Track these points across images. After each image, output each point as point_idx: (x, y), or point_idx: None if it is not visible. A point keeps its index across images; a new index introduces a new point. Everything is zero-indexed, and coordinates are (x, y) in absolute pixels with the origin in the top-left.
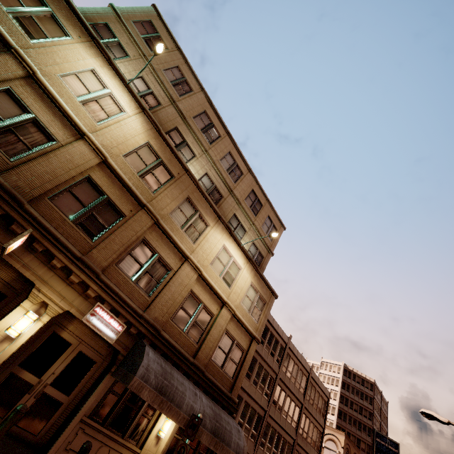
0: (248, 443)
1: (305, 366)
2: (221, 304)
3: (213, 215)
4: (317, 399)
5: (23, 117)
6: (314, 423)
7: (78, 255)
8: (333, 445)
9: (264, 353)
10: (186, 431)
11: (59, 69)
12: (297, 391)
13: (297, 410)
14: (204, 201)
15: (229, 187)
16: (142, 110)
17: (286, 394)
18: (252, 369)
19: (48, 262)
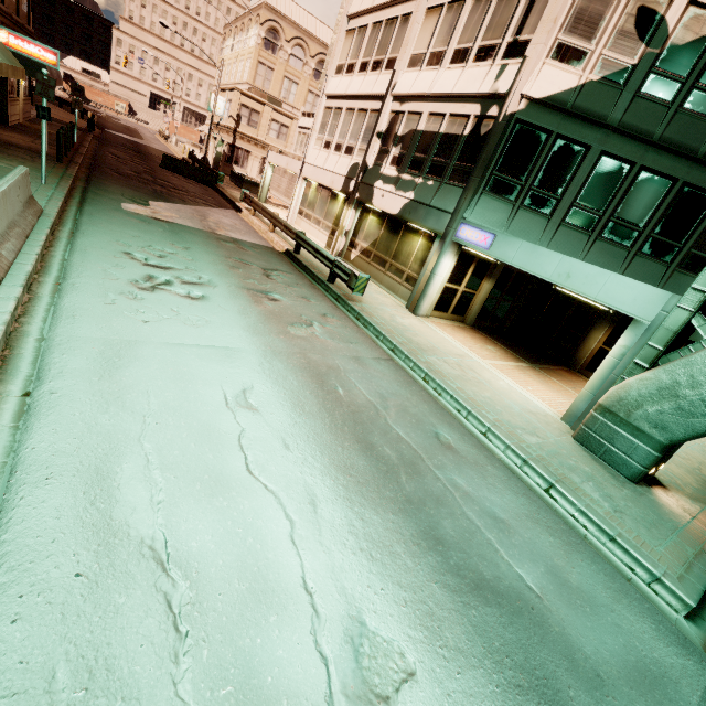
0: None
1: None
2: None
3: None
4: None
5: None
6: None
7: None
8: None
9: None
10: (73, 93)
11: None
12: None
13: None
14: None
15: None
16: None
17: None
18: None
19: None
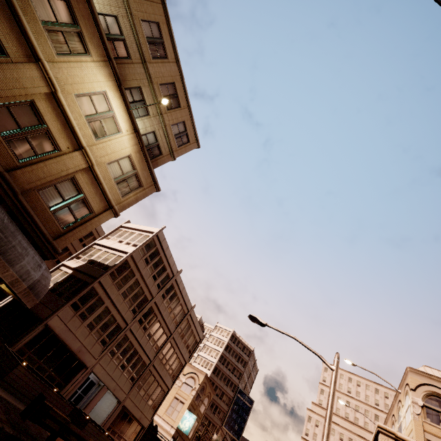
0: (95, 346)
1: (187, 303)
2: (77, 147)
3: (101, 50)
4: (189, 336)
5: None
6: (178, 355)
7: None
8: (192, 382)
9: (145, 272)
10: None
11: None
12: (170, 321)
13: (164, 337)
14: (93, 25)
15: (143, 55)
16: None
17: (157, 318)
18: (126, 281)
19: None
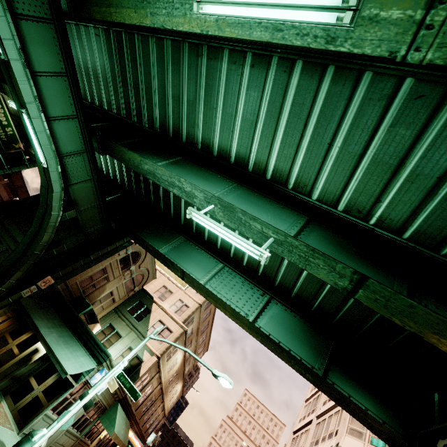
0: None
1: None
2: (163, 409)
3: (182, 378)
4: None
5: (150, 389)
6: None
7: (138, 422)
8: None
9: None
10: None
11: (168, 365)
12: None
13: None
14: (182, 374)
15: (196, 350)
16: (184, 356)
17: None
18: None
19: (131, 427)
